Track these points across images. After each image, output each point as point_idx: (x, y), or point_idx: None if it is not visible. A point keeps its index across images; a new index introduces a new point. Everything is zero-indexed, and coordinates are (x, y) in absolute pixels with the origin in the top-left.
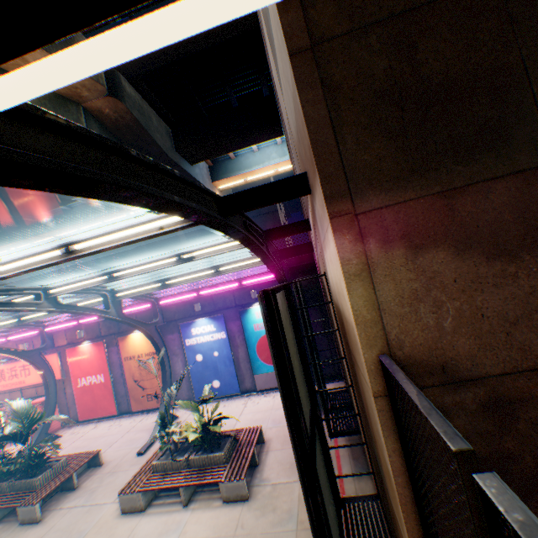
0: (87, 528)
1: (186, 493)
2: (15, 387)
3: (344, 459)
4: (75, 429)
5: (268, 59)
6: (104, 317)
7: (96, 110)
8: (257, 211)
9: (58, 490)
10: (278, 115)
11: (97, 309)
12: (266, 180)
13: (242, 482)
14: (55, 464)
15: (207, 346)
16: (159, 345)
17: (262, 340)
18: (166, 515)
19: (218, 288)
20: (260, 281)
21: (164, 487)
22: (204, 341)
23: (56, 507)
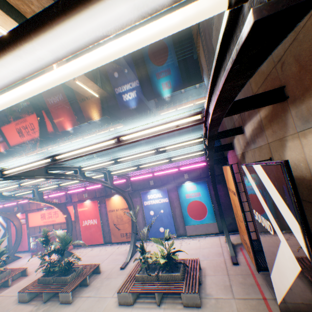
0: (99, 311)
1: (158, 297)
2: (50, 223)
3: (263, 287)
4: (80, 250)
5: (208, 34)
6: (105, 185)
7: (105, 71)
8: None
9: (78, 285)
10: (202, 70)
11: (102, 181)
12: (182, 111)
13: (196, 295)
14: (76, 269)
15: (156, 206)
16: (130, 204)
17: (190, 204)
18: (147, 310)
19: (165, 171)
20: (190, 168)
21: (145, 291)
22: (155, 203)
23: (79, 295)
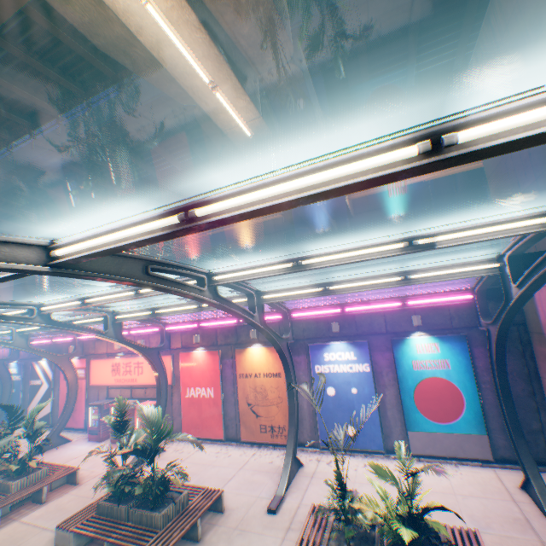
0: None
1: None
2: (126, 383)
3: None
4: (177, 446)
5: None
6: (249, 321)
7: (269, 83)
8: (366, 231)
9: None
10: (472, 92)
11: (245, 310)
12: (379, 198)
13: None
14: (176, 497)
15: (341, 378)
16: (289, 367)
17: (423, 384)
18: None
19: (371, 306)
20: (432, 302)
21: None
22: (338, 371)
23: None
